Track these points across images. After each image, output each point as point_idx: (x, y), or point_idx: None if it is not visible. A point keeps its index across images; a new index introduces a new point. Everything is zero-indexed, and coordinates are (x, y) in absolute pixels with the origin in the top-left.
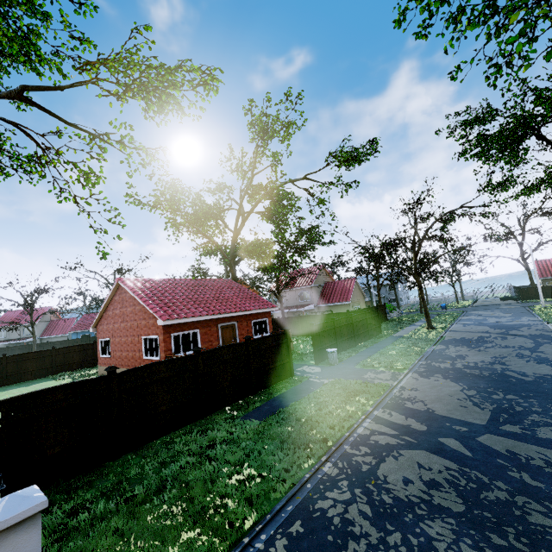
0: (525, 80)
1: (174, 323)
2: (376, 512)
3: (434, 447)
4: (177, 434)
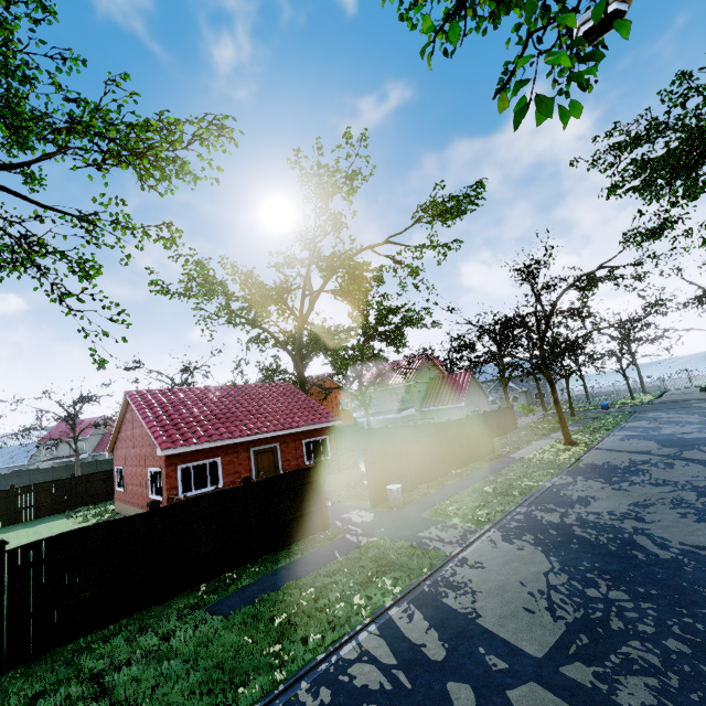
0: (682, 76)
1: (183, 452)
2: None
3: (429, 704)
4: (97, 636)
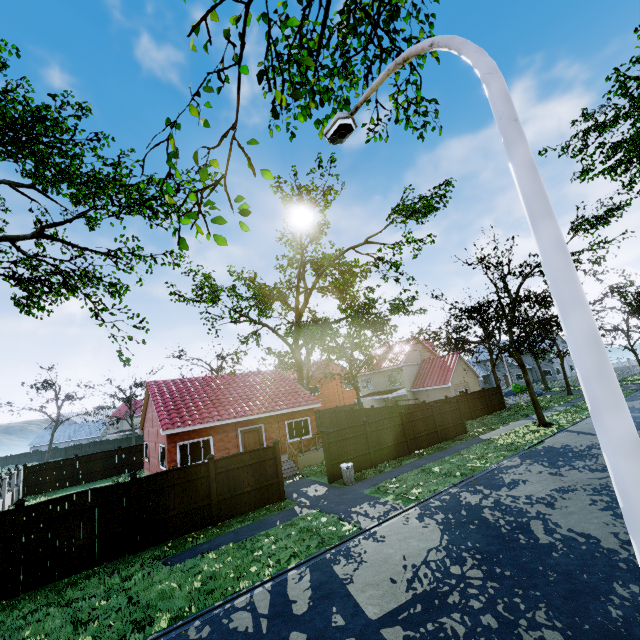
0: (616, 70)
1: (181, 431)
2: None
3: None
4: (82, 574)
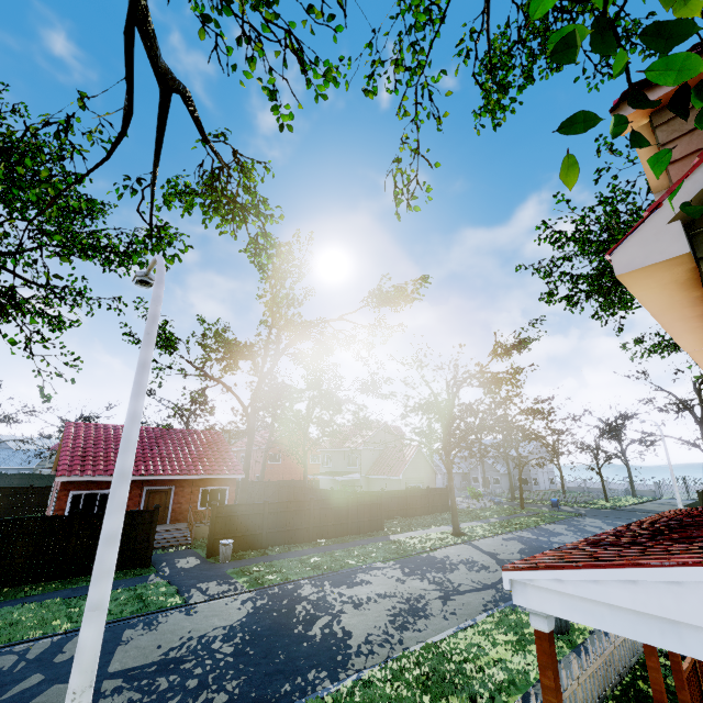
0: (543, 223)
1: (79, 480)
2: None
3: (8, 681)
4: None
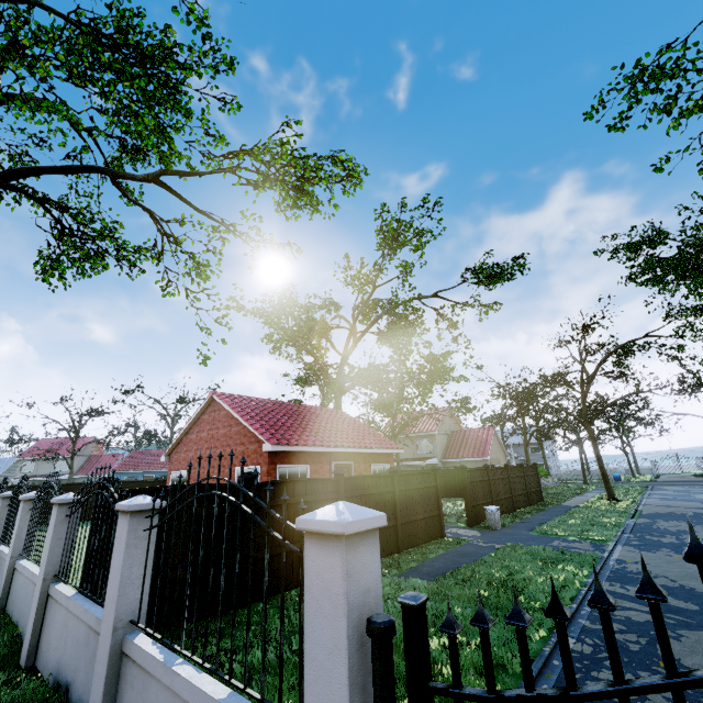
0: None
1: (282, 452)
2: (697, 702)
3: None
4: None
